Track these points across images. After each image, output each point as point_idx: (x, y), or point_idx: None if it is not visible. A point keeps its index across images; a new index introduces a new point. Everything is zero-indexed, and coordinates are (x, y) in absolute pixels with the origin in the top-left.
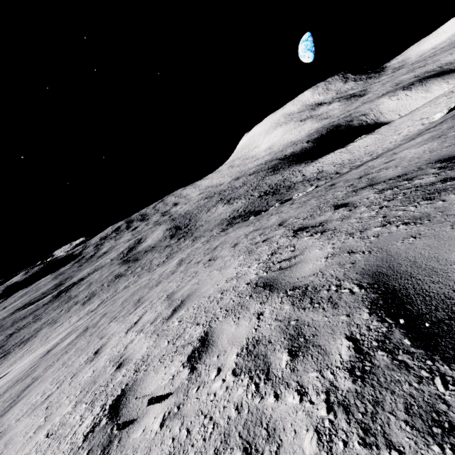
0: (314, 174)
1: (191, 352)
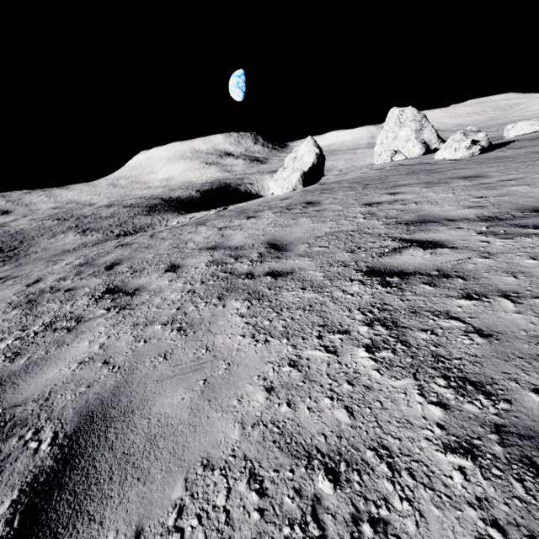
0: None
1: None
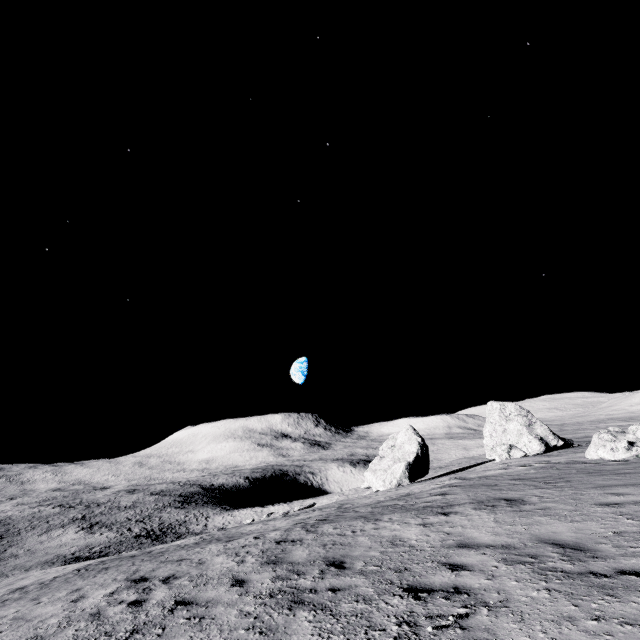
0: (216, 529)
1: (16, 586)
